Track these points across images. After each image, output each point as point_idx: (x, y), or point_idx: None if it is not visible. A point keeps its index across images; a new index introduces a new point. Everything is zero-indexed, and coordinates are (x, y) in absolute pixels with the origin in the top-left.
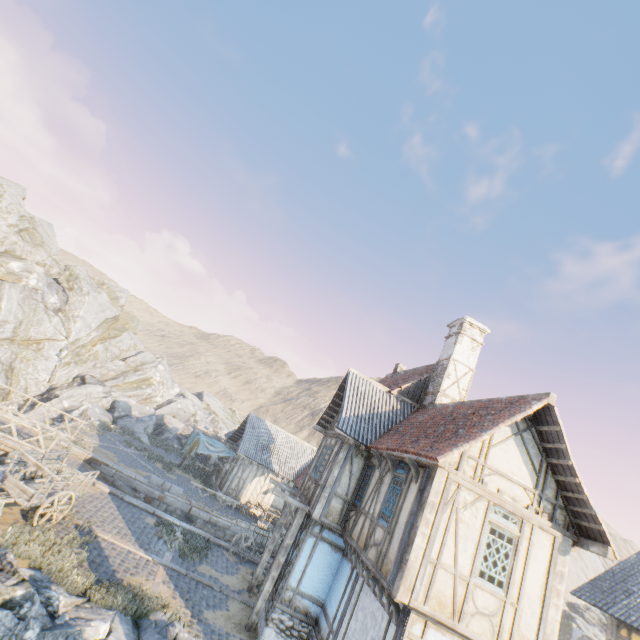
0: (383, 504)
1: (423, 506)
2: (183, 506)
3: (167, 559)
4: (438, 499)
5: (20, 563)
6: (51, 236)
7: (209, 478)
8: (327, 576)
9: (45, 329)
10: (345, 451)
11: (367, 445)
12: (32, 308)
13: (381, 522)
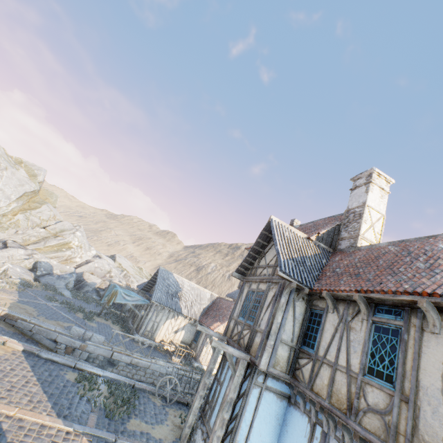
0: (365, 356)
1: None
2: (105, 352)
3: (91, 424)
4: None
5: None
6: None
7: (126, 323)
8: (274, 427)
9: None
10: (286, 295)
11: (313, 288)
12: None
13: (373, 380)
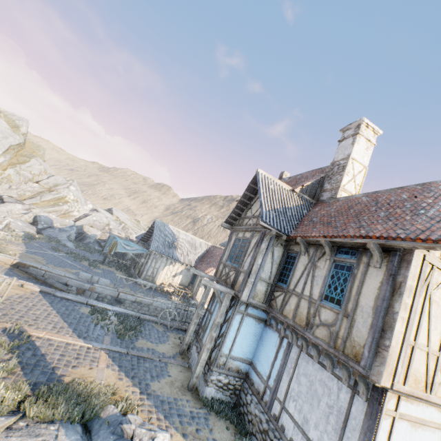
0: (324, 287)
1: (399, 291)
2: (112, 293)
3: (107, 343)
4: (415, 283)
5: None
6: None
7: (128, 269)
8: (253, 342)
9: None
10: (267, 242)
11: (290, 235)
12: None
13: (327, 304)
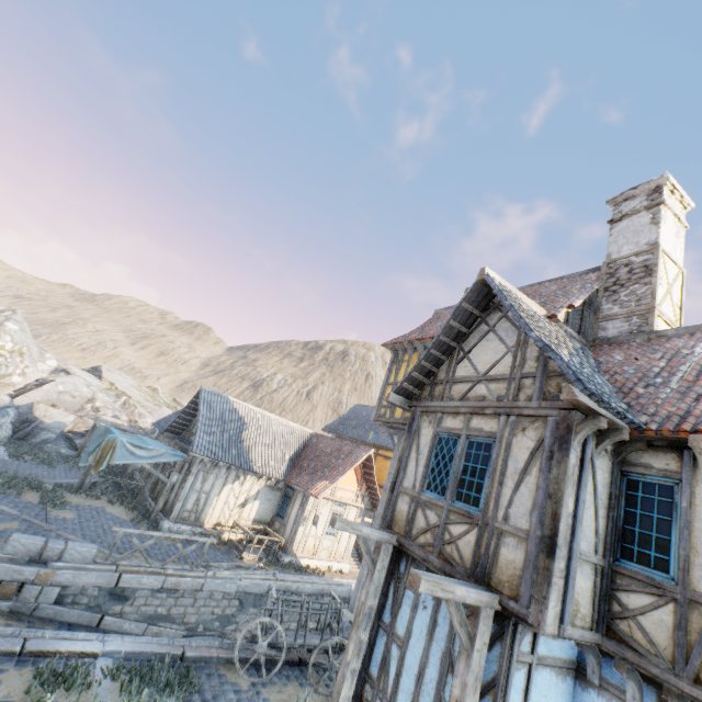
0: None
1: None
2: (101, 578)
3: None
4: None
5: None
6: None
7: (139, 498)
8: None
9: None
10: (579, 447)
11: (649, 427)
12: None
13: None
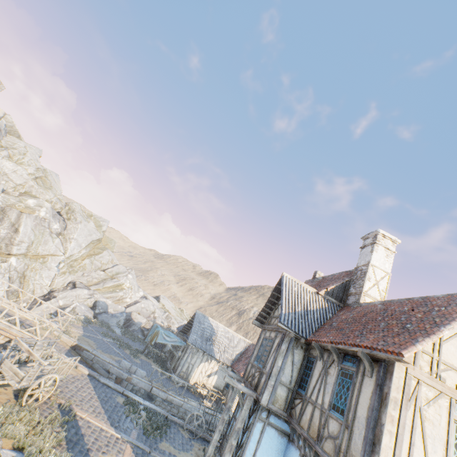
0: (333, 395)
1: (385, 402)
2: (146, 386)
3: (133, 437)
4: (400, 395)
5: (5, 443)
6: (57, 182)
7: (165, 362)
8: None
9: (49, 247)
10: (286, 343)
11: (307, 338)
12: (41, 232)
13: (334, 414)
